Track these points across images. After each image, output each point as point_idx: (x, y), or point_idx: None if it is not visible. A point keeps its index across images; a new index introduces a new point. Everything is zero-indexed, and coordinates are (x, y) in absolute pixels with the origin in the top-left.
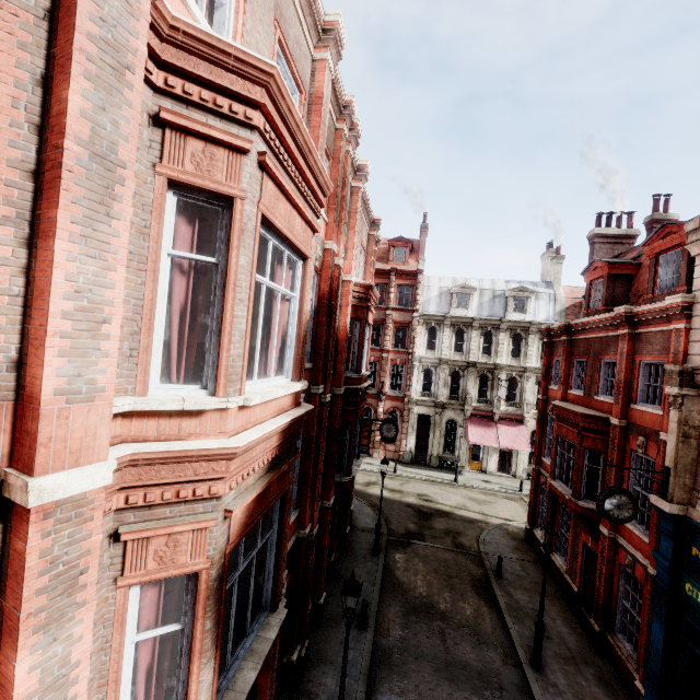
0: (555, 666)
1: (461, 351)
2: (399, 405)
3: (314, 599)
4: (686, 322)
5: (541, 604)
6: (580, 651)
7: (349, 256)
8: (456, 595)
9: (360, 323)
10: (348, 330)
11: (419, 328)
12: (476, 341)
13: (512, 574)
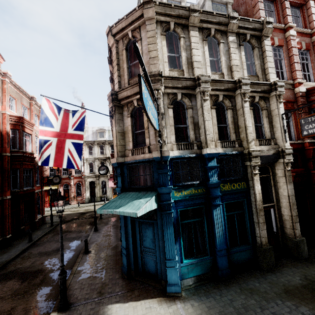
0: (103, 229)
1: (103, 154)
2: (80, 180)
3: (4, 237)
4: None
5: (94, 210)
6: (115, 224)
7: (4, 104)
8: (80, 226)
9: (18, 131)
10: (9, 132)
11: (84, 147)
12: (108, 149)
13: (107, 217)
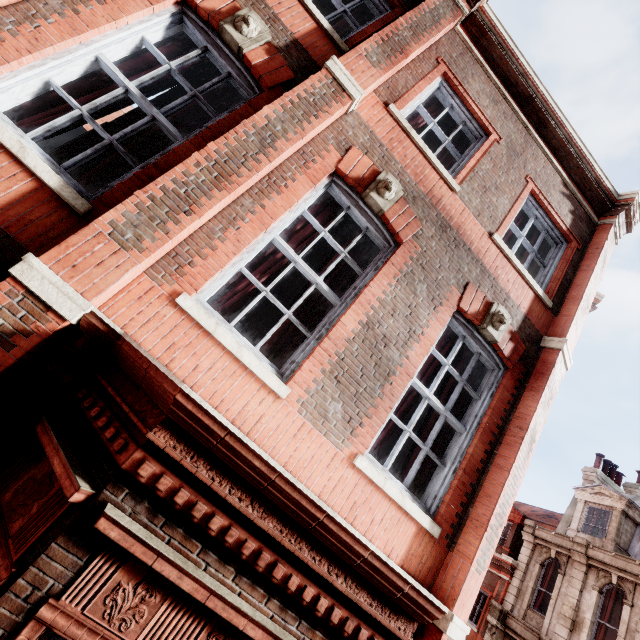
0: None
1: None
2: None
3: None
4: (510, 577)
5: None
6: None
7: None
8: None
9: None
10: None
11: None
12: None
13: None
